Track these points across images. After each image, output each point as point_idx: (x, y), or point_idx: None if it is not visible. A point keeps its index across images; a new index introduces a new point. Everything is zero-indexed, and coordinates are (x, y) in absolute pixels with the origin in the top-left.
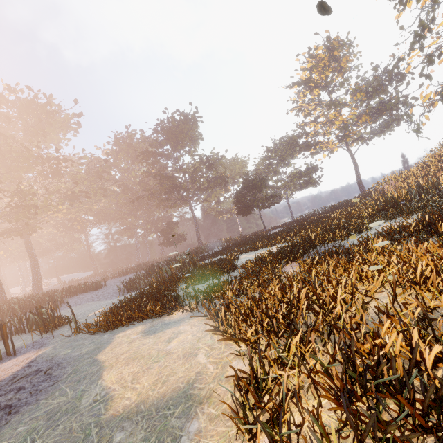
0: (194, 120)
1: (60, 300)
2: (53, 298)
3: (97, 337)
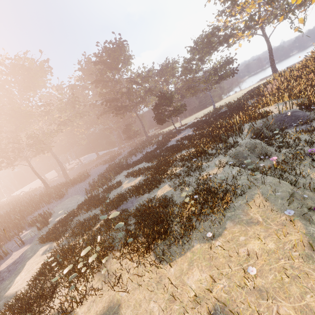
0: (121, 44)
1: (66, 192)
2: (60, 194)
3: (38, 246)
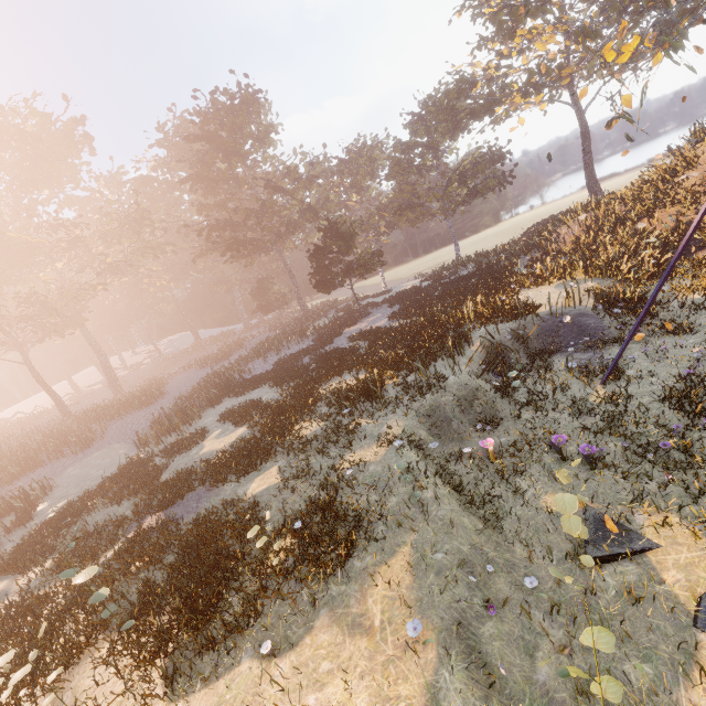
0: (252, 98)
1: (101, 431)
2: (84, 438)
3: None
